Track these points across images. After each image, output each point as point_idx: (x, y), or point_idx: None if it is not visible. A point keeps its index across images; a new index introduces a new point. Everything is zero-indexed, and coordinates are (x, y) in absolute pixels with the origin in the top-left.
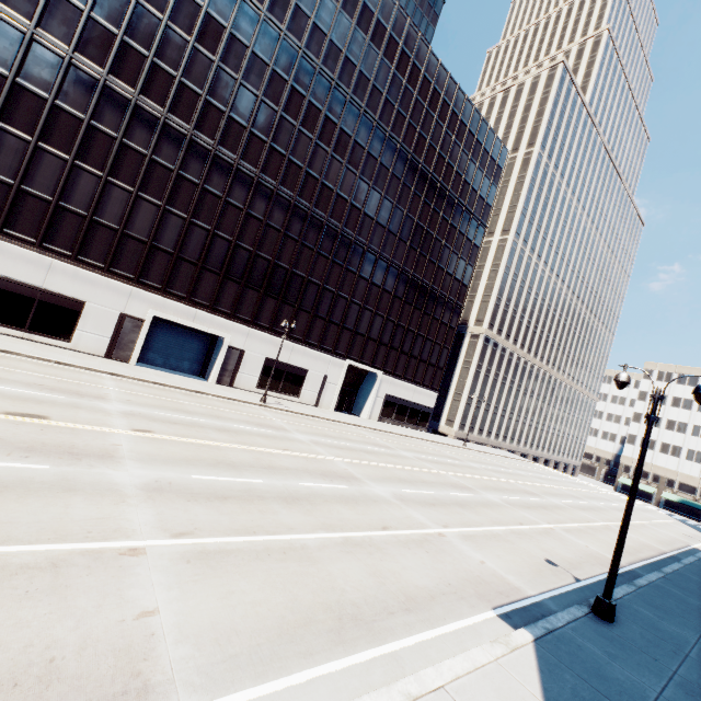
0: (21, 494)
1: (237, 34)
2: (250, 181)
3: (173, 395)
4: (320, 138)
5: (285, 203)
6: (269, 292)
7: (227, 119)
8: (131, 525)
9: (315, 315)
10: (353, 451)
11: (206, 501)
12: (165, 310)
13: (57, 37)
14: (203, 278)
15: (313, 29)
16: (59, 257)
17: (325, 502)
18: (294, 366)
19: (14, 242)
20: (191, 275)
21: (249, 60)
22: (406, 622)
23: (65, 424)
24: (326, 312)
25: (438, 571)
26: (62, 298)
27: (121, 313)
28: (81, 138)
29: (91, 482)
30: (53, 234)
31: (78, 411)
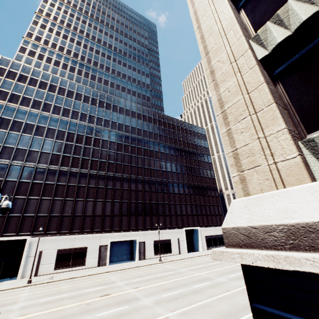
0: (130, 314)
1: (111, 140)
2: (127, 179)
3: (131, 272)
4: (144, 156)
5: (140, 180)
6: (146, 214)
7: (115, 164)
8: (160, 312)
9: (165, 215)
10: (204, 268)
11: (172, 301)
12: (113, 237)
13: (65, 166)
14: (122, 219)
15: (131, 128)
16: (76, 234)
17: (205, 289)
18: (165, 240)
19: (62, 235)
20: (118, 220)
21: (116, 145)
22: (244, 312)
23: (116, 294)
24: (168, 212)
25: None
26: (80, 248)
27: (99, 246)
28: (76, 191)
29: (140, 306)
30: (73, 226)
31: (114, 289)
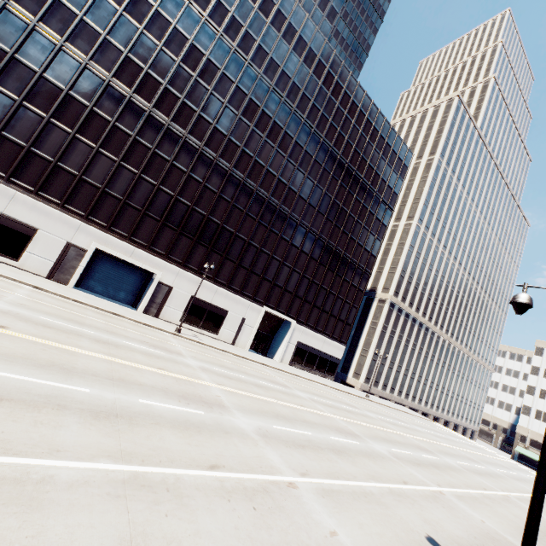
0: None
1: (197, 45)
2: (194, 151)
3: (83, 311)
4: (256, 126)
5: (222, 171)
6: (201, 241)
7: (181, 103)
8: None
9: (240, 265)
10: (241, 382)
11: None
12: (107, 244)
13: (54, 30)
14: (144, 222)
15: (258, 48)
16: (22, 191)
17: (154, 424)
18: (216, 306)
19: None
20: (134, 218)
21: (204, 64)
22: None
23: None
24: (250, 264)
25: (253, 543)
26: (18, 224)
27: (67, 242)
28: (59, 102)
29: None
30: (21, 172)
31: None
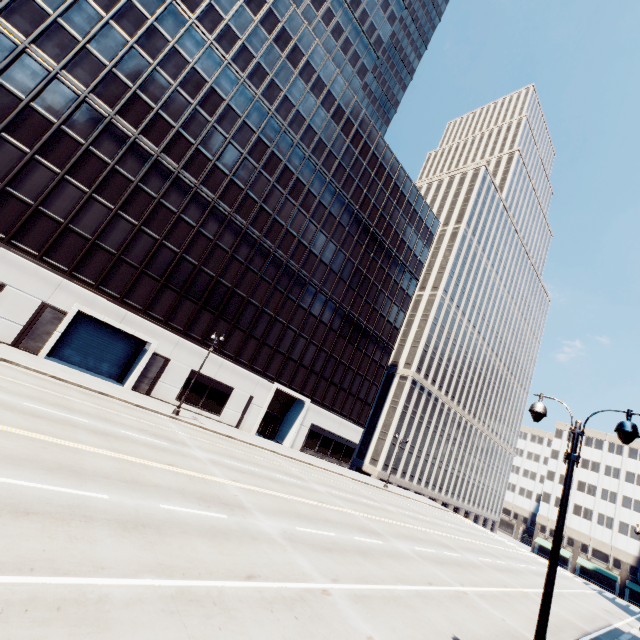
0: None
1: (217, 88)
2: (206, 204)
3: (66, 391)
4: (278, 181)
5: (237, 228)
6: (207, 306)
7: (194, 150)
8: None
9: (250, 335)
10: (256, 477)
11: None
12: (93, 307)
13: (49, 55)
14: (141, 282)
15: (284, 99)
16: None
17: (183, 533)
18: (220, 382)
19: None
20: (129, 277)
21: (224, 110)
22: None
23: None
24: (262, 333)
25: None
26: None
27: (42, 302)
28: (47, 137)
29: None
30: None
31: None
